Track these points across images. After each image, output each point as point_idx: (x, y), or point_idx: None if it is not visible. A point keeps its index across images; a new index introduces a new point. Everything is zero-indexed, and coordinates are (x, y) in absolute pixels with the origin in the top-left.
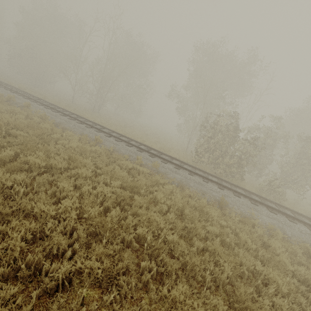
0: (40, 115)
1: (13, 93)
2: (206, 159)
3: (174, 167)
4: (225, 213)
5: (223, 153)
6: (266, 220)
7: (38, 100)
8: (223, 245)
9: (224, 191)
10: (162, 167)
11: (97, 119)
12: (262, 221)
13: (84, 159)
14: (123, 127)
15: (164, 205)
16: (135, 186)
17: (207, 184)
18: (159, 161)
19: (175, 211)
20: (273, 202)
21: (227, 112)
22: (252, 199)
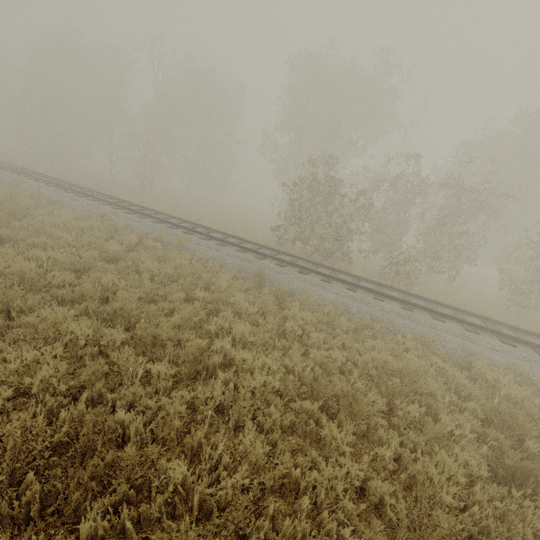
0: (31, 193)
1: (6, 171)
2: (290, 235)
3: (216, 243)
4: (262, 289)
5: (315, 222)
6: (326, 297)
7: (42, 177)
8: (220, 316)
9: (282, 268)
10: (195, 244)
11: (141, 198)
12: (319, 297)
13: (58, 232)
14: (177, 206)
15: (146, 274)
16: (119, 258)
17: (259, 261)
18: (196, 238)
19: (163, 280)
20: (372, 281)
21: (316, 156)
22: (326, 276)
